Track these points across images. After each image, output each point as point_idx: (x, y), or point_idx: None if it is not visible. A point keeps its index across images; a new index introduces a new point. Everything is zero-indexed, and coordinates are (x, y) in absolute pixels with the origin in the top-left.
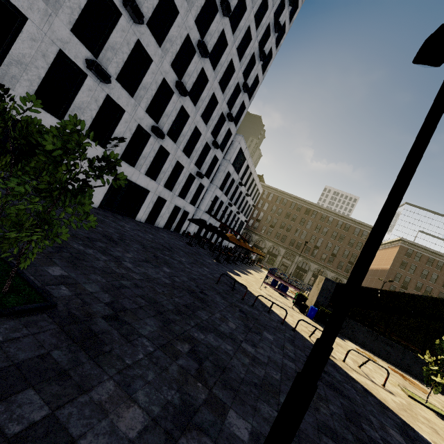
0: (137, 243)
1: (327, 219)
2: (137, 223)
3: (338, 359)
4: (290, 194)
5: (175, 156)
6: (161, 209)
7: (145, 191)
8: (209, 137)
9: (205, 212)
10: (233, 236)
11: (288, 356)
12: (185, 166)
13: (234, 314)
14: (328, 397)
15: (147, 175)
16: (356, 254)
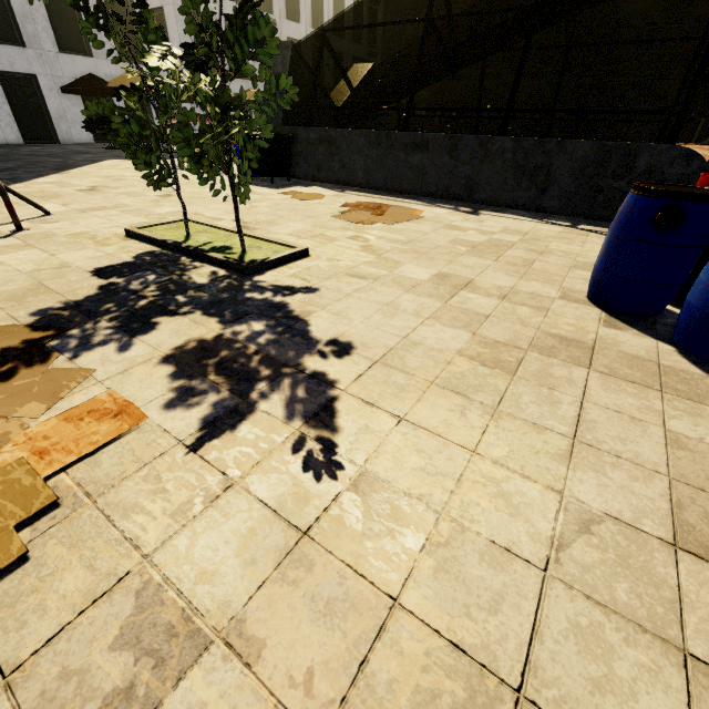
0: None
1: None
2: None
3: None
4: None
5: None
6: (44, 101)
7: None
8: None
9: None
10: (126, 76)
11: None
12: None
13: None
14: None
15: None
16: None
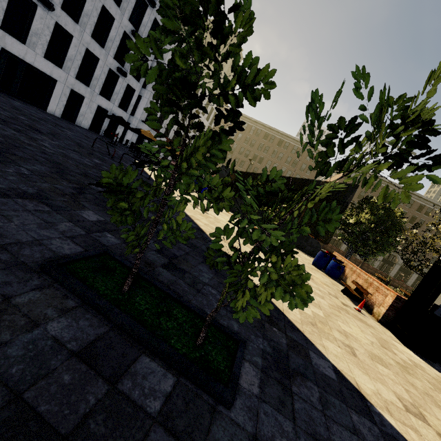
0: (9, 106)
1: (283, 144)
2: (44, 112)
3: (176, 195)
4: (250, 118)
5: (81, 41)
6: (80, 106)
7: (52, 80)
8: (128, 26)
9: (141, 121)
10: (148, 132)
11: (98, 165)
12: (100, 57)
13: (73, 147)
14: (100, 174)
15: (49, 59)
16: (306, 178)
